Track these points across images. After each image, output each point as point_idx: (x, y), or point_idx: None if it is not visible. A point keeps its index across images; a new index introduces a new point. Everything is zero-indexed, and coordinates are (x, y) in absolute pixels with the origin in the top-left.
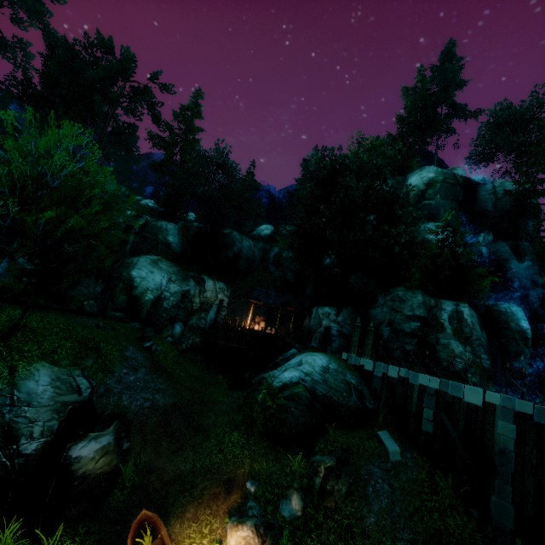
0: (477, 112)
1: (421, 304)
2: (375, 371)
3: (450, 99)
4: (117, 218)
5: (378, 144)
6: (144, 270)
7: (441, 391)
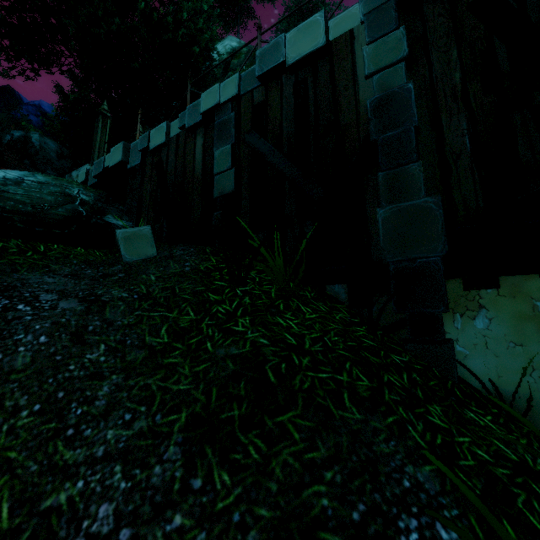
0: None
1: None
2: (129, 162)
3: None
4: None
5: None
6: None
7: (244, 97)
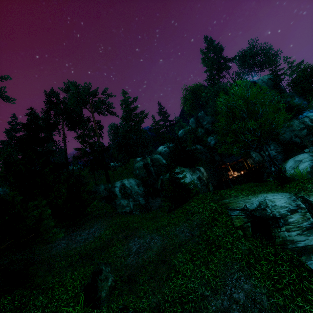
0: (235, 57)
1: (299, 123)
2: None
3: (220, 56)
4: (133, 165)
5: (198, 86)
6: (181, 175)
7: None
